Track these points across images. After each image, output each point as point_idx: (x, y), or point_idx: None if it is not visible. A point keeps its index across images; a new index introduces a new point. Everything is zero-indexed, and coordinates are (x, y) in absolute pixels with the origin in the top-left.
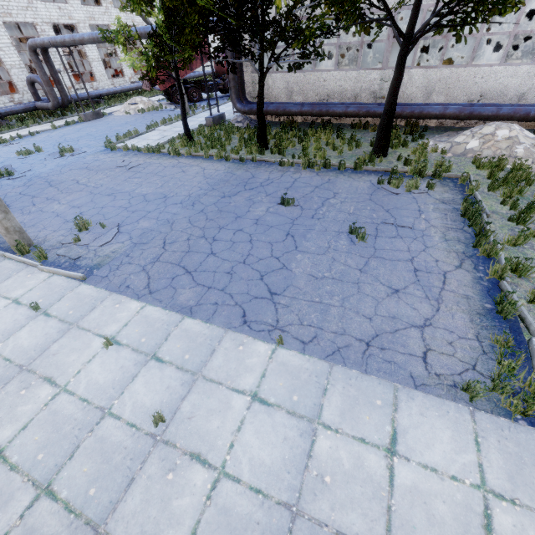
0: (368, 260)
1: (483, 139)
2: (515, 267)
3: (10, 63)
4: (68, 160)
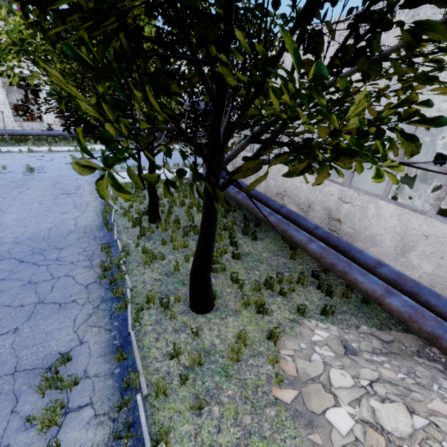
0: None
1: (364, 431)
2: None
3: None
4: (71, 173)
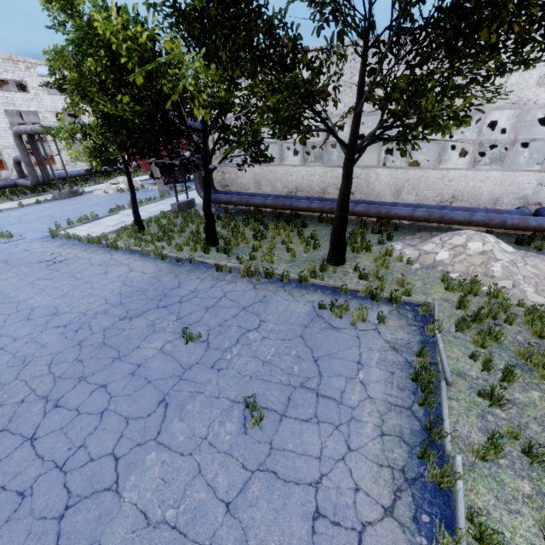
0: (250, 477)
1: (454, 250)
2: (479, 534)
3: (4, 144)
4: None
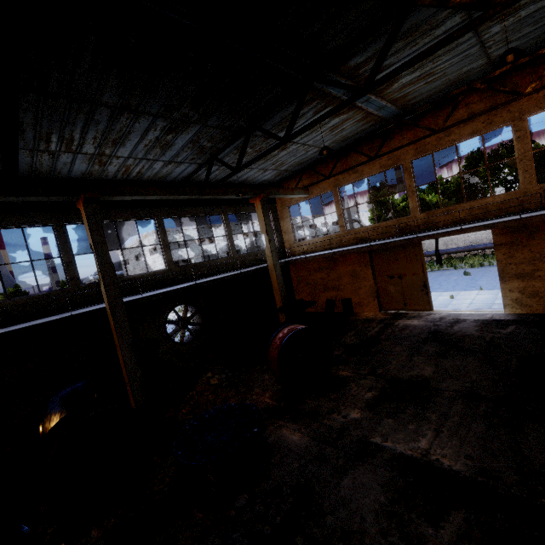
0: None
1: None
2: None
3: None
4: None
